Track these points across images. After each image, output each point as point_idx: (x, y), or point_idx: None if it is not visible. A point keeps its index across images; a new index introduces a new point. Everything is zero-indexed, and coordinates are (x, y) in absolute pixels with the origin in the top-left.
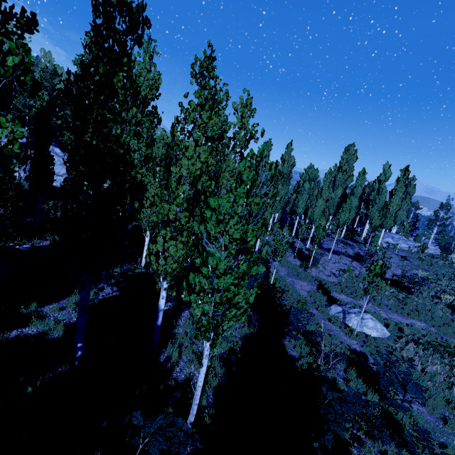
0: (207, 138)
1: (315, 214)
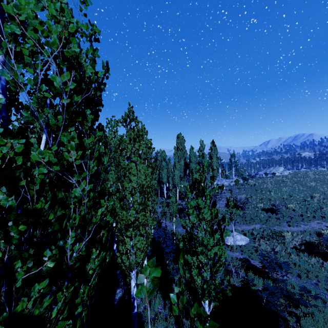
0: (137, 157)
1: (176, 180)
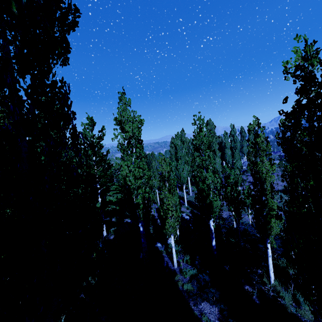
0: None
1: (217, 168)
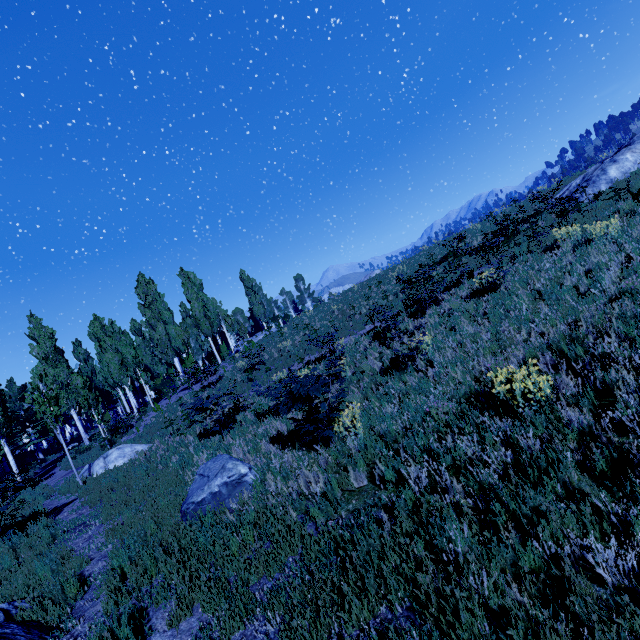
0: None
1: (113, 373)
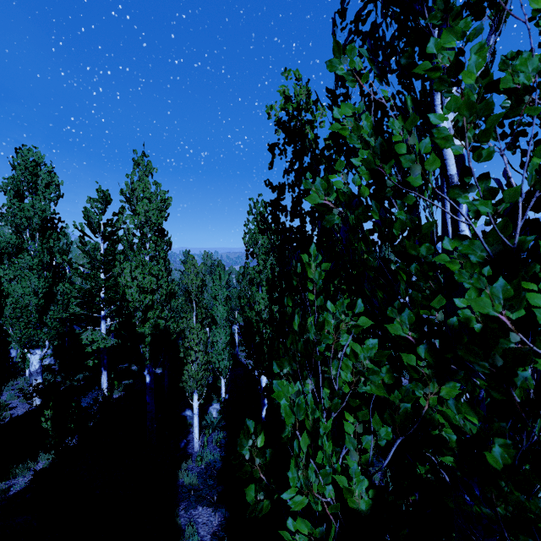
0: None
1: None
